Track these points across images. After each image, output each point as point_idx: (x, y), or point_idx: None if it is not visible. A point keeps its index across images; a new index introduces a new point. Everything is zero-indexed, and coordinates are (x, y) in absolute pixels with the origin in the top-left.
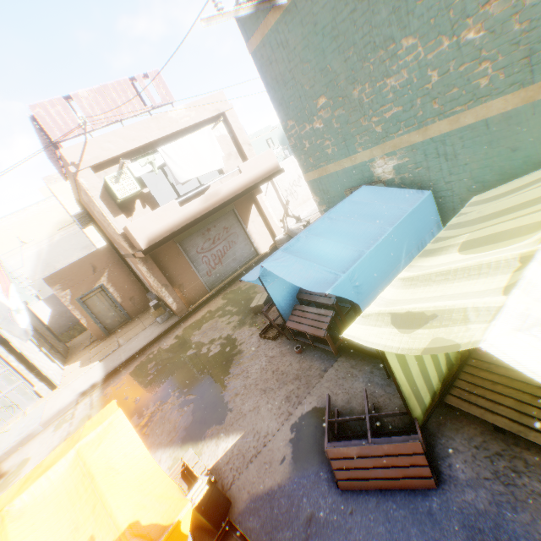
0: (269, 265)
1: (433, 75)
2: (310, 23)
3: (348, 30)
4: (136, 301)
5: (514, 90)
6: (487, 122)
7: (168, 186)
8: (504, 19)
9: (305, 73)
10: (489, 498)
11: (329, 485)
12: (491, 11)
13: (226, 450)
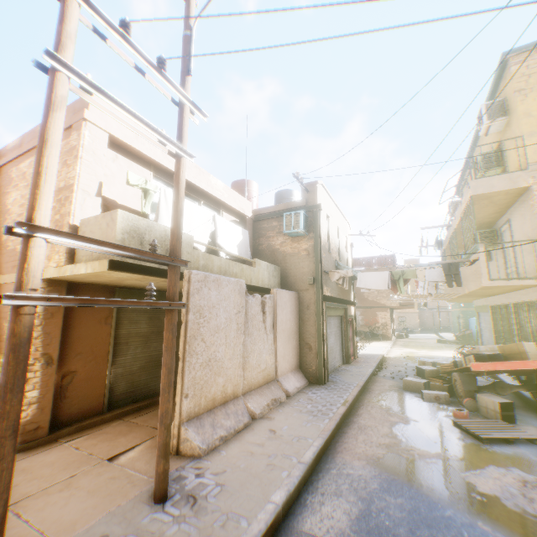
0: None
1: None
2: None
3: None
4: None
5: None
6: None
7: None
8: None
9: None
10: None
11: None
12: None
13: None
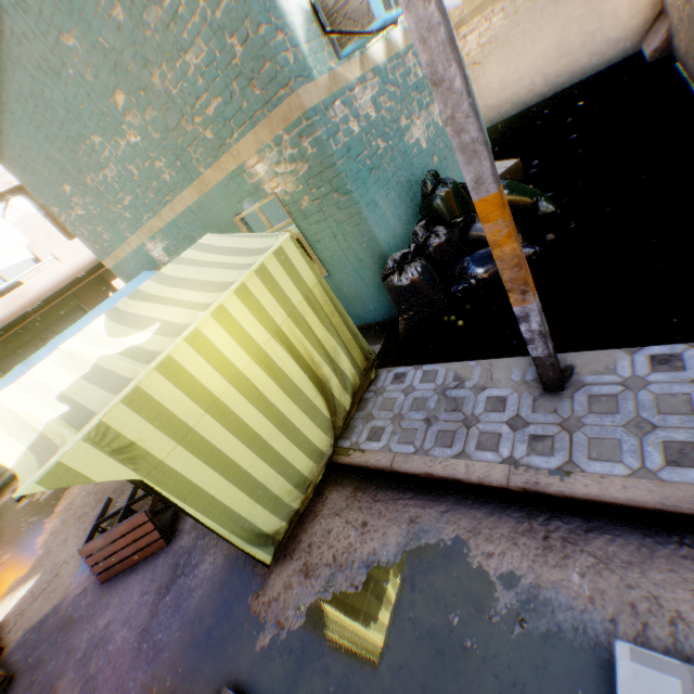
0: (2, 384)
1: (133, 169)
2: (8, 110)
3: (45, 122)
4: None
5: (188, 184)
6: (192, 209)
7: None
8: (145, 128)
9: (36, 159)
10: (195, 536)
11: (96, 584)
12: (133, 121)
13: (21, 598)
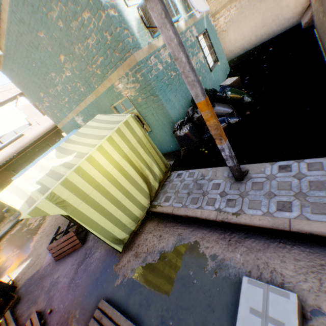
0: (15, 178)
1: (68, 86)
2: (17, 63)
3: (32, 67)
4: (0, 211)
5: (91, 92)
6: (93, 103)
7: (13, 134)
8: (72, 69)
9: (29, 82)
10: (93, 242)
11: (53, 262)
12: (68, 67)
13: (24, 267)
